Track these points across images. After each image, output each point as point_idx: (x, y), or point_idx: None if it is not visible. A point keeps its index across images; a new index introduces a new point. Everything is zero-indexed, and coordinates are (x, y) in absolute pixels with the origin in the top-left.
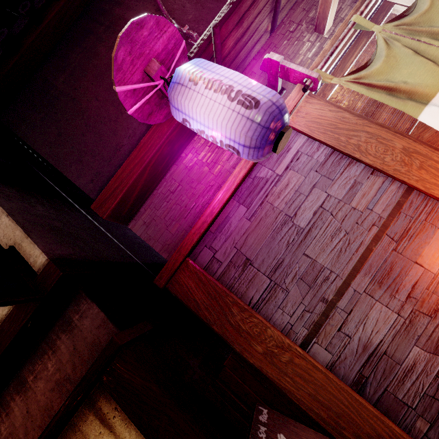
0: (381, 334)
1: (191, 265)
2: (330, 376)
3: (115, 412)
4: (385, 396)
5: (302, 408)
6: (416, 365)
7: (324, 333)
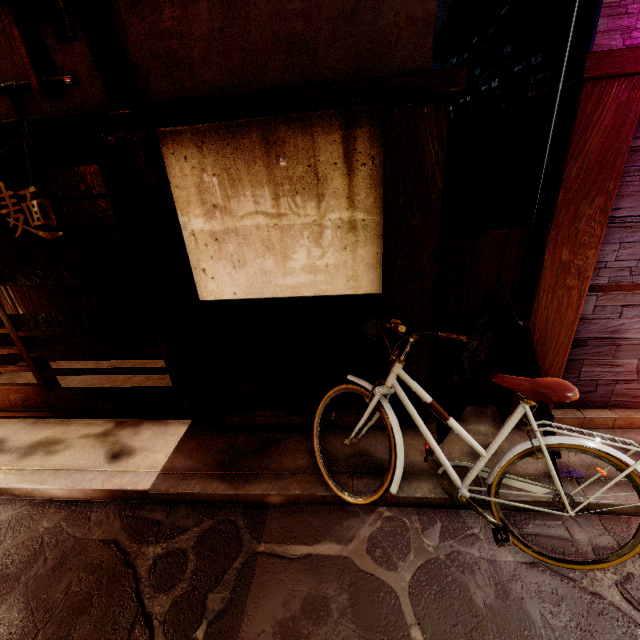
0: (637, 335)
1: (639, 92)
2: (576, 323)
3: (369, 161)
4: (577, 362)
5: (531, 320)
6: (619, 367)
7: (613, 297)
